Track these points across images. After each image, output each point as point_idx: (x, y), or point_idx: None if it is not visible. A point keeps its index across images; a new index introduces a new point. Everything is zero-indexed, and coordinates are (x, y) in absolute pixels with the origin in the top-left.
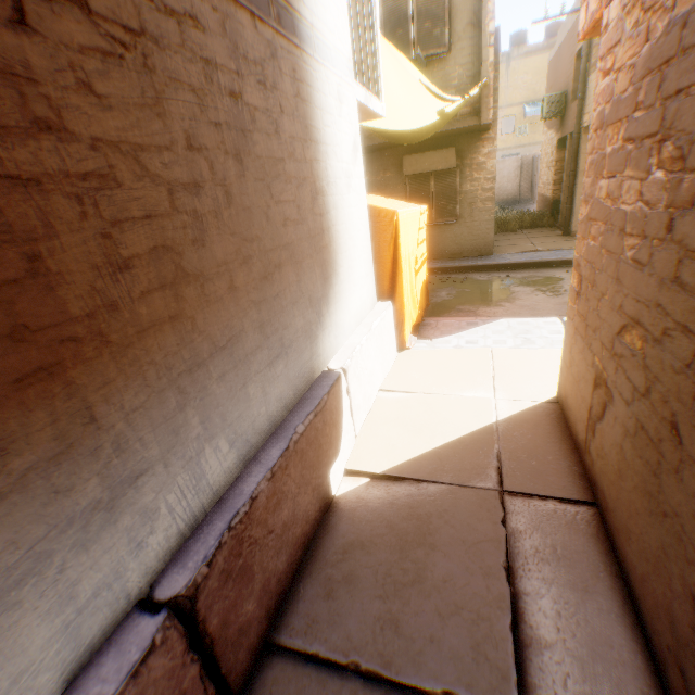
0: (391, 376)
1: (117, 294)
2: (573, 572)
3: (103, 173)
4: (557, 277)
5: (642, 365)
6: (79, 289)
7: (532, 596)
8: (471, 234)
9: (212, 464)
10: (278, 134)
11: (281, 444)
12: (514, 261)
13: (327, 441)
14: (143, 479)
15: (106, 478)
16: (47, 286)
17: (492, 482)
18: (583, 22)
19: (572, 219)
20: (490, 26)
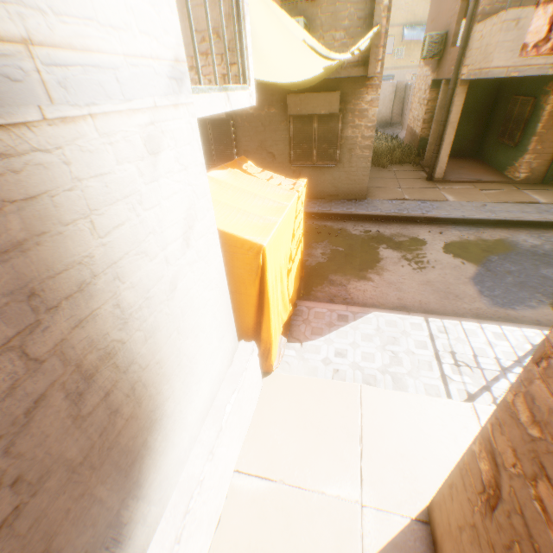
0: (251, 436)
1: None
2: None
3: None
4: (421, 239)
5: None
6: None
7: None
8: (348, 178)
9: None
10: None
11: None
12: (384, 212)
13: None
14: None
15: None
16: None
17: None
18: (542, 34)
19: (437, 167)
20: None
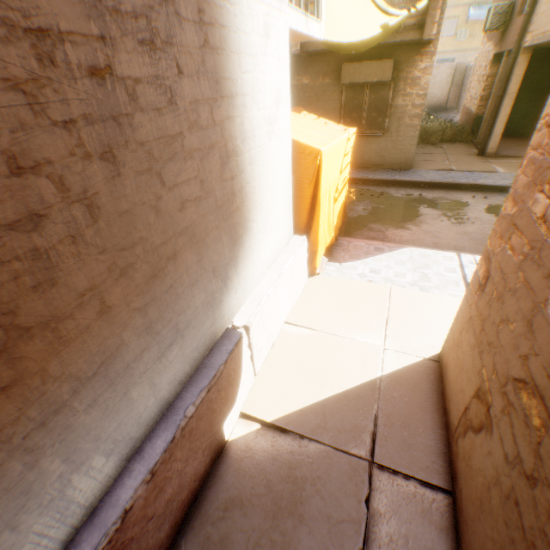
0: (297, 306)
1: None
2: None
3: None
4: (463, 202)
5: (534, 448)
6: None
7: None
8: (395, 148)
9: (83, 485)
10: (174, 103)
11: (168, 433)
12: (428, 179)
13: (222, 402)
14: None
15: None
16: None
17: (365, 449)
18: None
19: (489, 141)
20: None
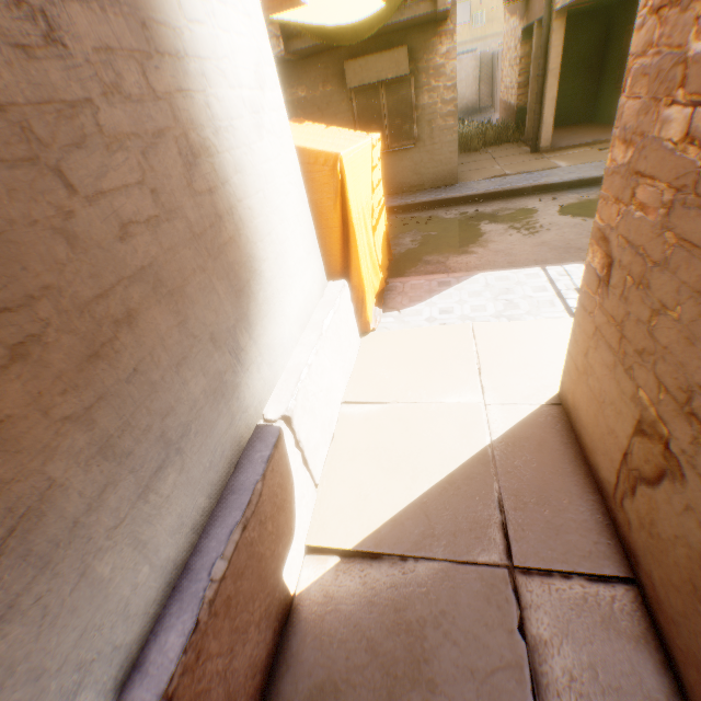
0: (355, 377)
1: None
2: None
3: None
4: (531, 208)
5: None
6: None
7: None
8: (433, 160)
9: None
10: (60, 43)
11: (186, 618)
12: (482, 191)
13: (271, 540)
14: None
15: None
16: None
17: (498, 552)
18: None
19: (542, 133)
20: None
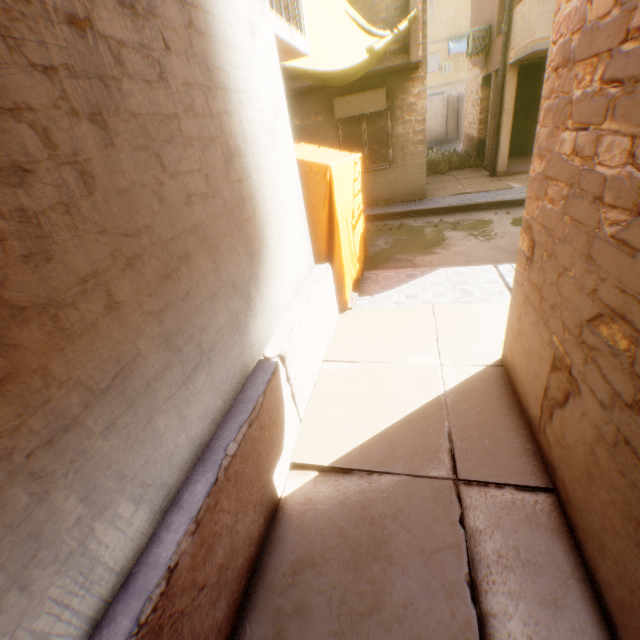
0: (334, 343)
1: None
2: (540, 581)
3: None
4: (487, 220)
5: (629, 371)
6: None
7: (500, 618)
8: (404, 178)
9: (110, 540)
10: (165, 80)
11: (208, 476)
12: (446, 205)
13: (267, 445)
14: None
15: None
16: None
17: (446, 469)
18: None
19: (498, 160)
20: None
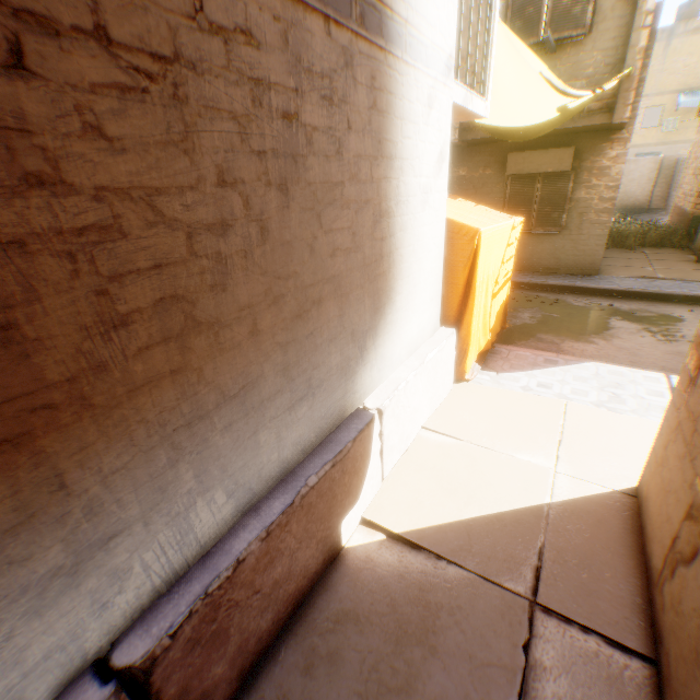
0: (439, 412)
1: (108, 354)
2: None
3: (106, 224)
4: (675, 316)
5: None
6: (61, 353)
7: None
8: (575, 248)
9: (203, 517)
10: (340, 154)
11: (287, 497)
12: (622, 287)
13: (344, 490)
14: (117, 540)
15: (73, 543)
16: (21, 354)
17: (524, 585)
18: None
19: None
20: (648, 2)
